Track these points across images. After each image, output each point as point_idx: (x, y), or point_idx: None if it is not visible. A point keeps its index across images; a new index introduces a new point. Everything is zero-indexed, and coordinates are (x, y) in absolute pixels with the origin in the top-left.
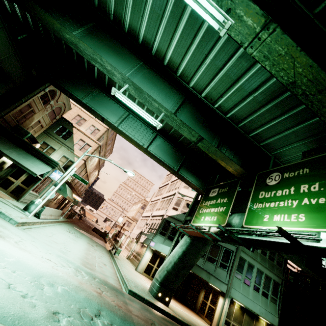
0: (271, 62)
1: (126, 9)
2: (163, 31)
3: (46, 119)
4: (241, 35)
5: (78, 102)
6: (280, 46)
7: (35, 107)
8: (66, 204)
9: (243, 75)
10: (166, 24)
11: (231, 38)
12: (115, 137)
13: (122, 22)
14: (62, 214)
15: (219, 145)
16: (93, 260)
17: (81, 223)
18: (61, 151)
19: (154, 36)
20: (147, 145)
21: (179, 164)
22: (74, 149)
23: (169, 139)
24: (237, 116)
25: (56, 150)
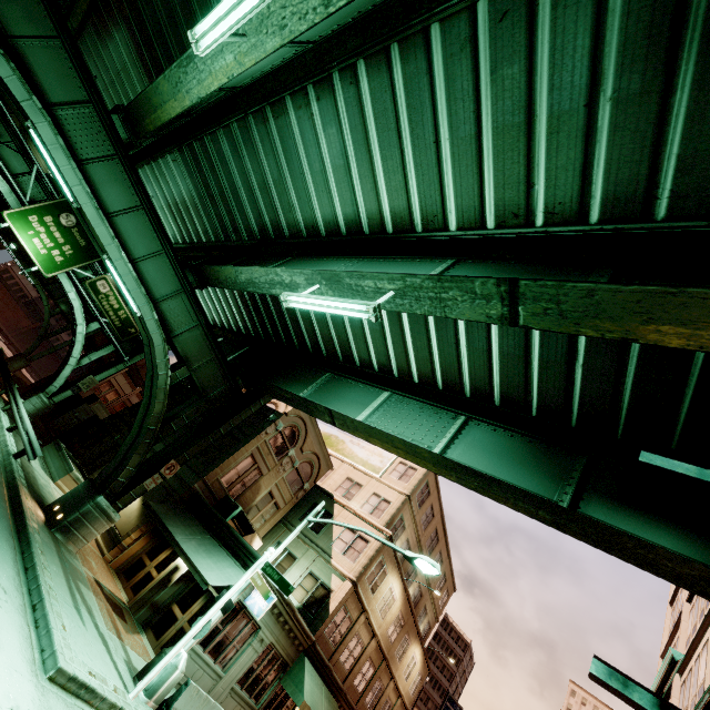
0: None
1: (312, 205)
2: (360, 181)
3: (283, 491)
4: None
5: (293, 401)
6: None
7: (262, 463)
8: None
9: (533, 91)
10: (357, 167)
11: (450, 69)
12: (443, 528)
13: (315, 226)
14: None
15: None
16: None
17: None
18: (306, 561)
19: (354, 203)
20: (440, 448)
21: (570, 485)
22: (332, 553)
23: (507, 421)
24: (623, 194)
25: (297, 558)
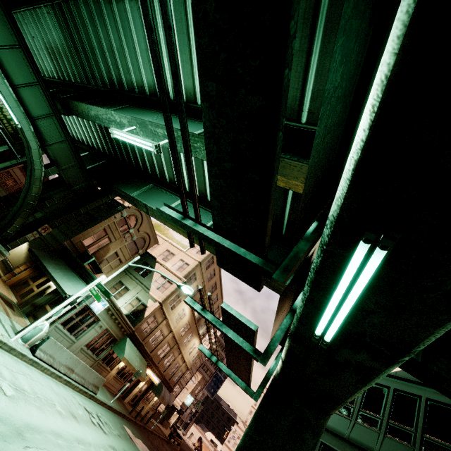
0: None
1: (141, 72)
2: (168, 63)
3: (125, 253)
4: None
5: (126, 197)
6: None
7: (111, 235)
8: (144, 393)
9: None
10: (166, 53)
11: None
12: (220, 282)
13: (143, 86)
14: (128, 408)
15: None
16: (56, 447)
17: (166, 445)
18: (135, 291)
19: (165, 77)
20: None
21: None
22: (151, 288)
23: None
24: (290, 105)
25: (130, 290)
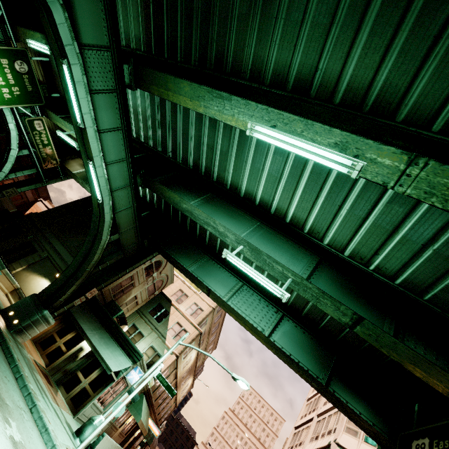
0: (440, 197)
1: (242, 178)
2: (282, 190)
3: (143, 295)
4: (380, 176)
5: (183, 270)
6: (445, 178)
7: (136, 280)
8: (135, 438)
9: (403, 223)
10: (285, 183)
11: (368, 185)
12: (222, 321)
13: (238, 189)
14: None
15: (398, 333)
16: None
17: None
18: (150, 338)
19: (272, 196)
20: (269, 331)
21: (327, 370)
22: (167, 336)
23: (303, 323)
24: (415, 282)
25: (144, 336)
